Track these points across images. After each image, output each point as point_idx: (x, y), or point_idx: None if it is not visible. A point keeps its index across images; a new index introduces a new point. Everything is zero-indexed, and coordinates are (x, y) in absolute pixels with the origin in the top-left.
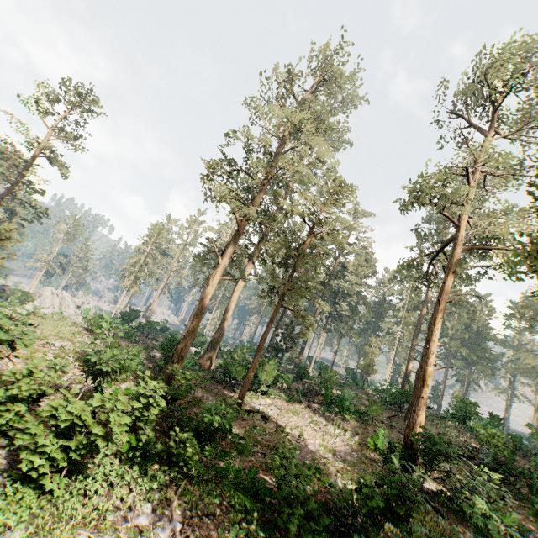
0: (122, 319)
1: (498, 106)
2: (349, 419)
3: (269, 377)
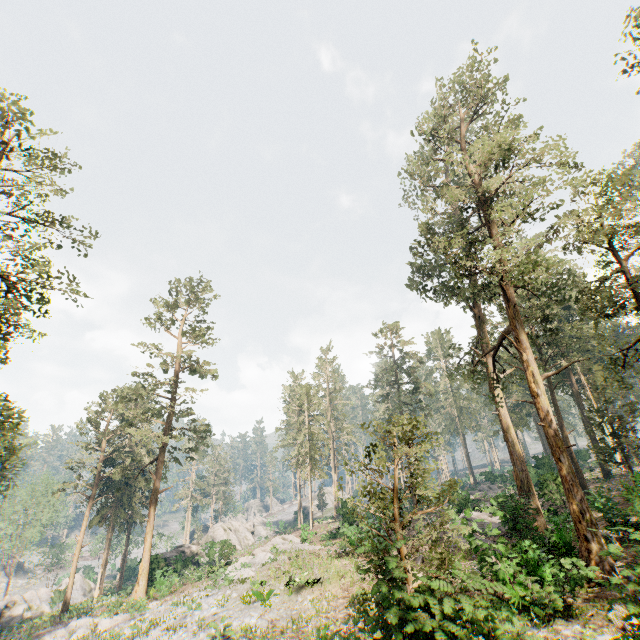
0: (344, 519)
1: None
2: None
3: None
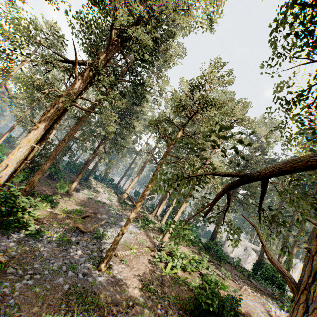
0: None
1: None
2: None
3: None
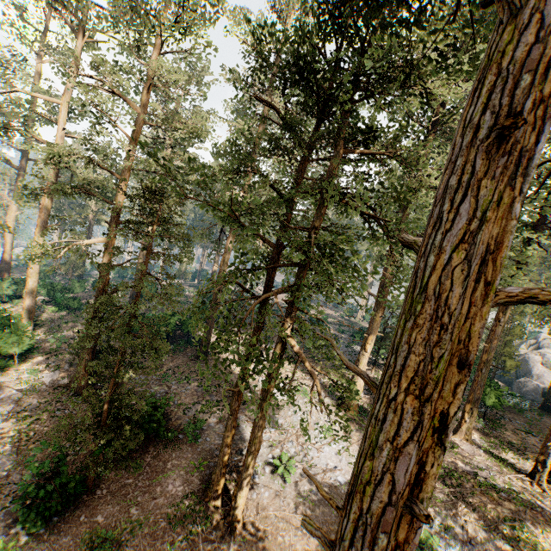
0: None
1: (62, 6)
2: (65, 312)
3: (2, 292)
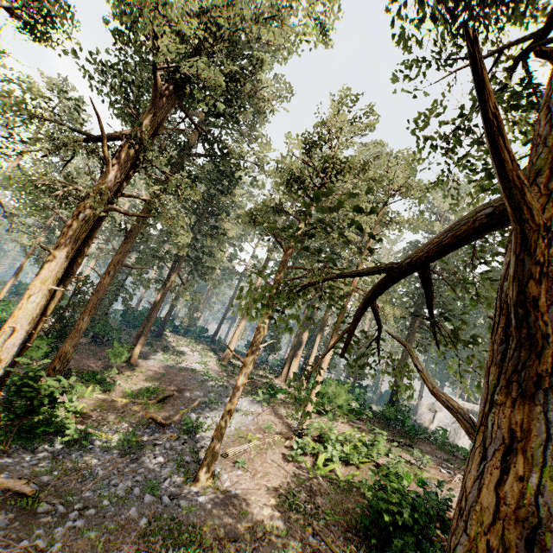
0: None
1: None
2: None
3: None
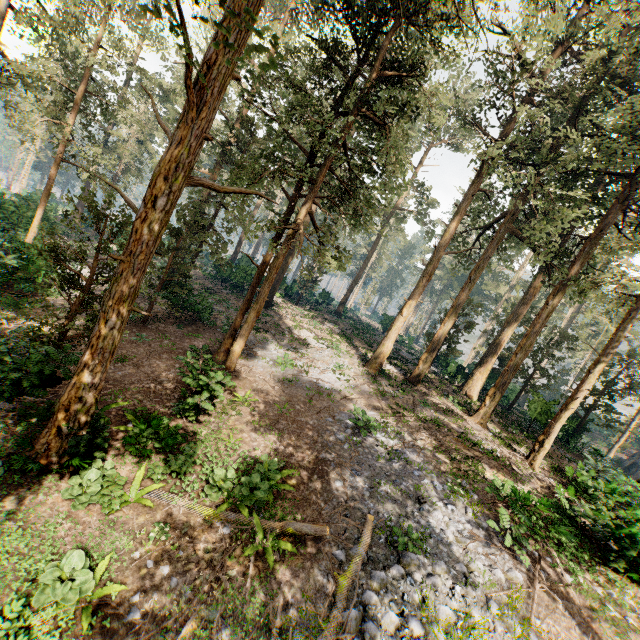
0: None
1: None
2: None
3: None
